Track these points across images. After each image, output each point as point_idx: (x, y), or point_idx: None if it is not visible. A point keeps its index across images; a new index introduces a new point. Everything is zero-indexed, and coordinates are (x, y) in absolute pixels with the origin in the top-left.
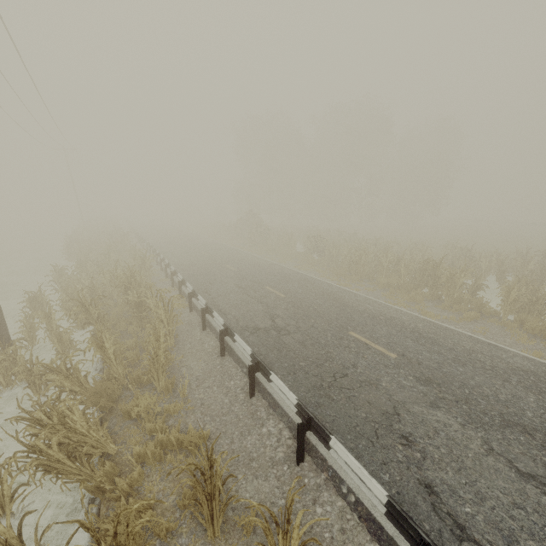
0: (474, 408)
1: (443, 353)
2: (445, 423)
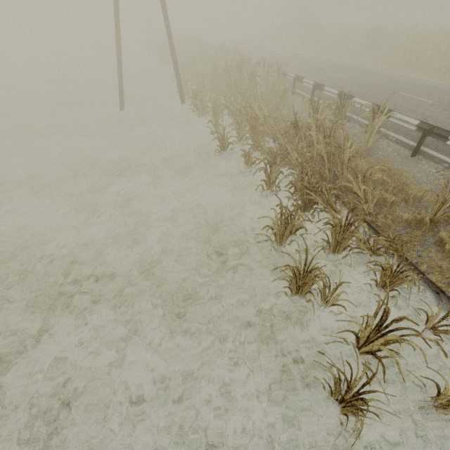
0: None
1: None
2: None
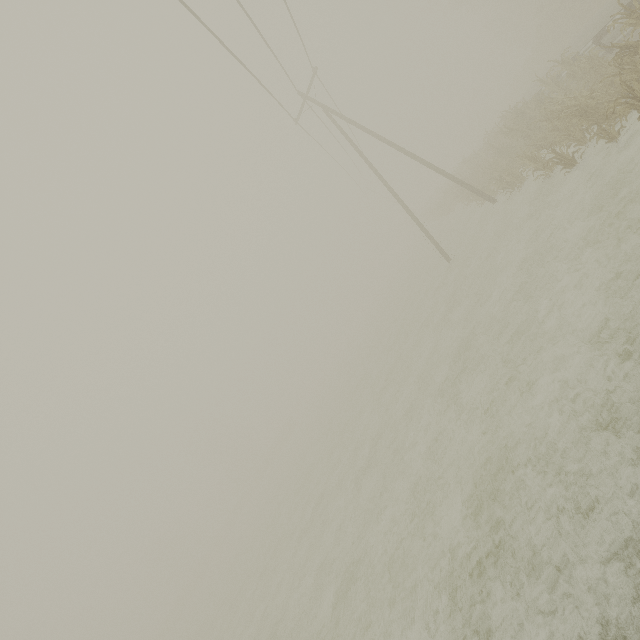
0: None
1: None
2: None
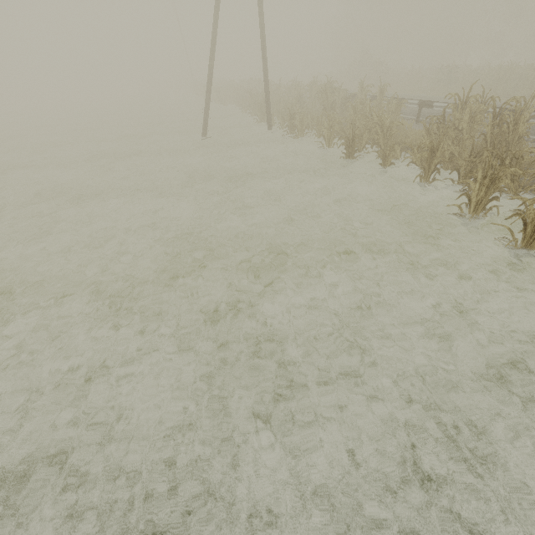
0: None
1: None
2: None
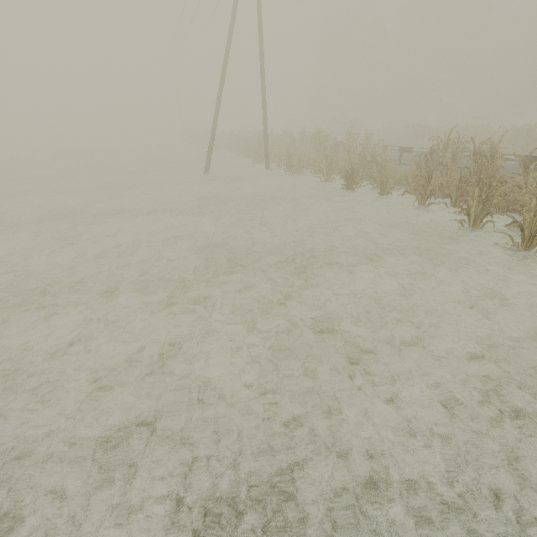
0: None
1: None
2: None
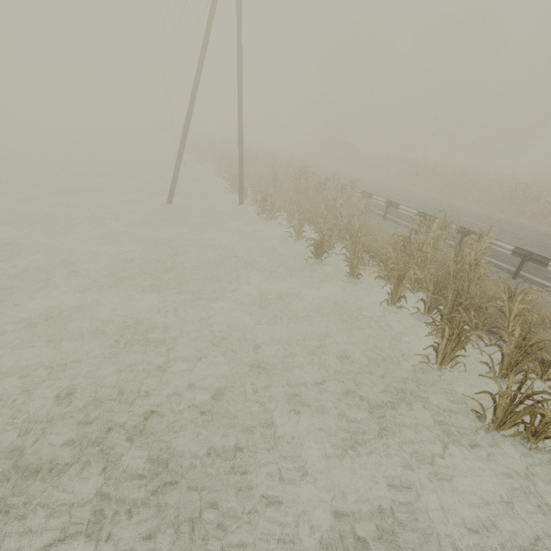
0: (547, 248)
1: (528, 232)
2: (530, 250)
